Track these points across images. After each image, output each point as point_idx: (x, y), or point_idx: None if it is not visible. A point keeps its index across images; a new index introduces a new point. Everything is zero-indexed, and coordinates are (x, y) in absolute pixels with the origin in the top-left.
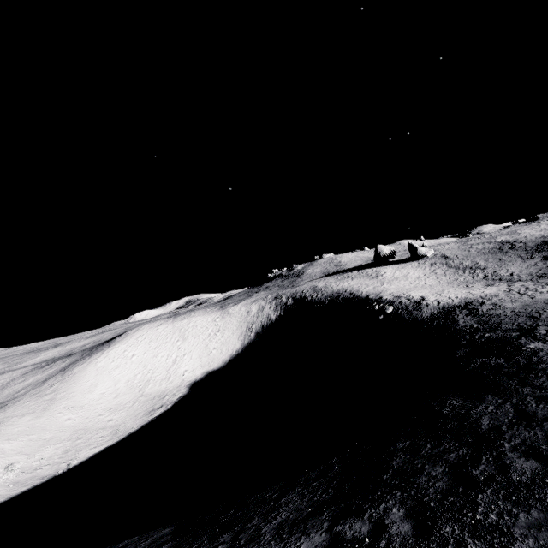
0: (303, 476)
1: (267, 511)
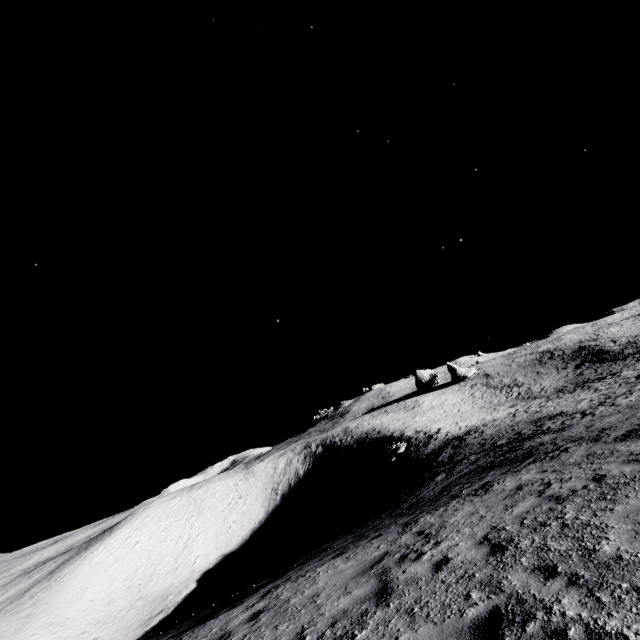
0: None
1: None
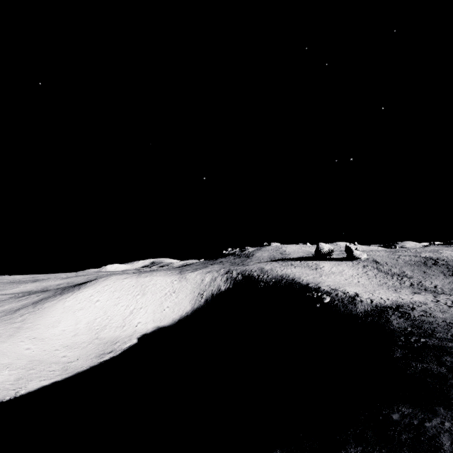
0: None
1: None
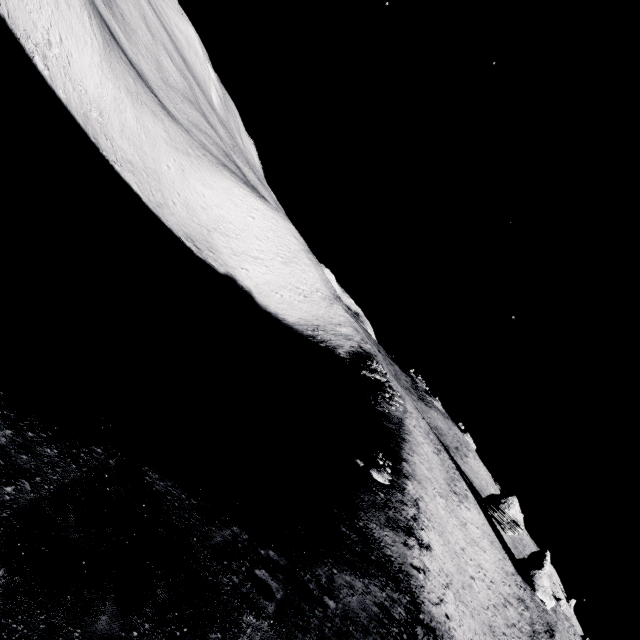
0: None
1: None
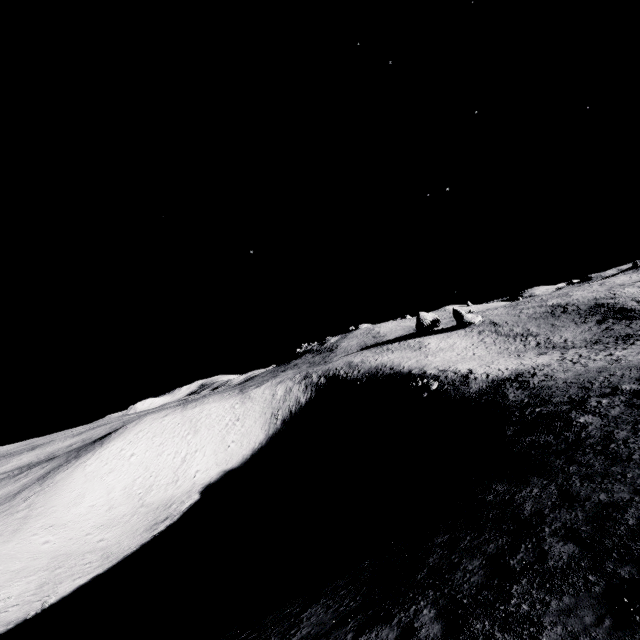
0: (330, 585)
1: (286, 629)
